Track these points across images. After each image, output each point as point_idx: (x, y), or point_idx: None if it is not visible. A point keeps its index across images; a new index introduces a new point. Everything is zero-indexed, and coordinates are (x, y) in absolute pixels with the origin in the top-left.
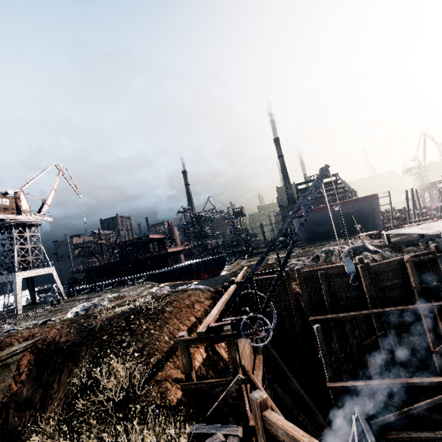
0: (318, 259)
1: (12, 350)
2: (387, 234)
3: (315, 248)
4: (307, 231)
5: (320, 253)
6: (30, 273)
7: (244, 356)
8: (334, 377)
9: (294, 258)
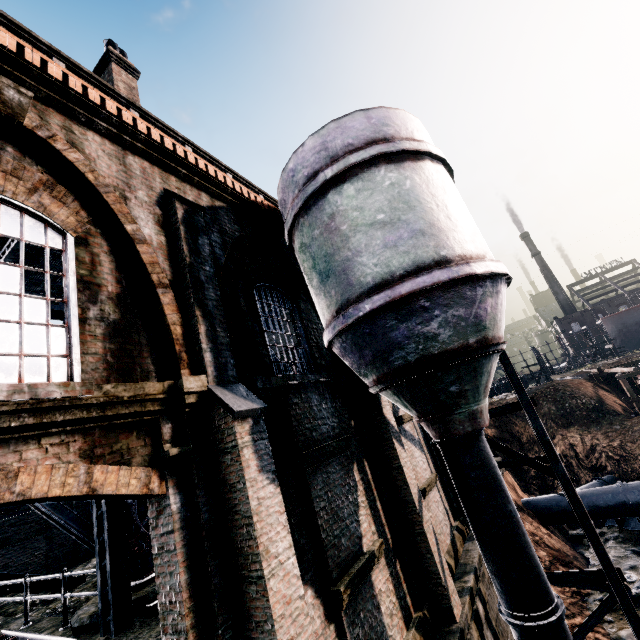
0: None
1: None
2: None
3: None
4: (629, 335)
5: None
6: None
7: None
8: None
9: None
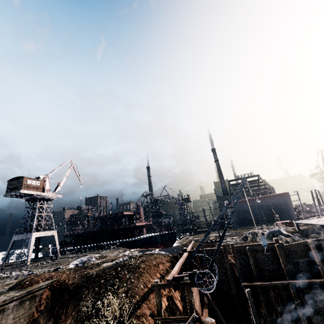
0: (246, 238)
1: (40, 285)
2: (296, 223)
3: (245, 231)
4: (238, 216)
5: (248, 234)
6: (41, 233)
7: (195, 305)
8: None
9: (229, 237)
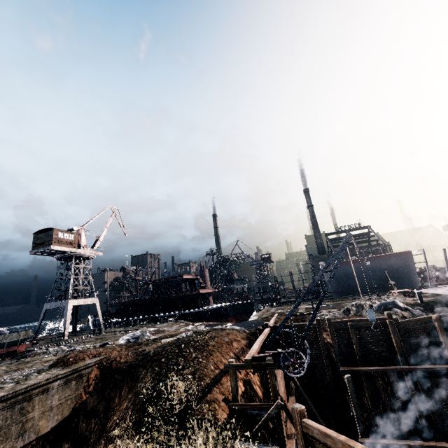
0: (348, 312)
1: (87, 363)
2: (419, 293)
3: (347, 302)
4: (338, 283)
5: (351, 307)
6: (79, 301)
7: (280, 391)
8: (367, 435)
9: (325, 309)
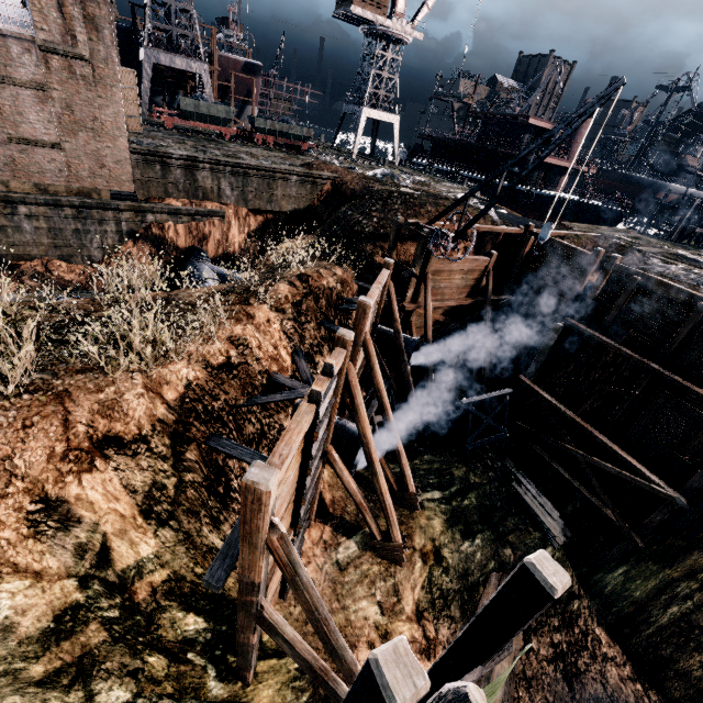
0: None
1: (320, 173)
2: None
3: None
4: None
5: None
6: (375, 114)
7: (443, 276)
8: (544, 387)
9: (688, 265)
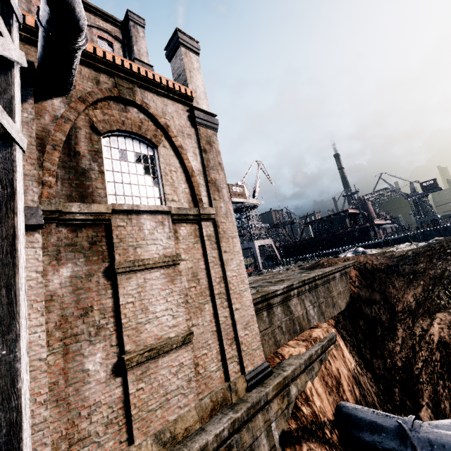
0: None
1: (348, 263)
2: None
3: None
4: None
5: None
6: (260, 242)
7: None
8: None
9: None
